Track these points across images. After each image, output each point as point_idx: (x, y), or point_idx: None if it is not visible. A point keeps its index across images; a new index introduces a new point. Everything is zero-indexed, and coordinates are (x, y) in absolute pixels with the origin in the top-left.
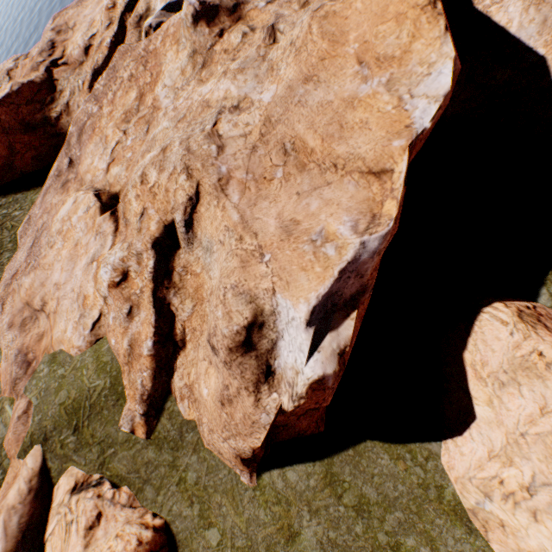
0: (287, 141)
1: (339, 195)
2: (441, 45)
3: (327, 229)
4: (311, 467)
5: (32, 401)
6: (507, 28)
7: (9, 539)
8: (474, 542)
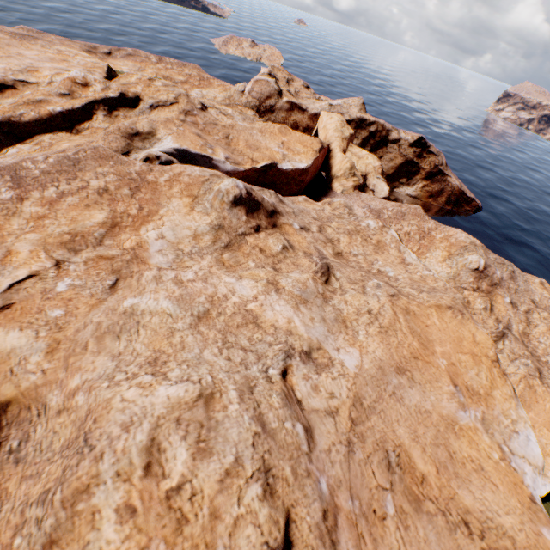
0: (391, 447)
1: None
2: (516, 405)
3: None
4: None
5: None
6: None
7: None
8: None
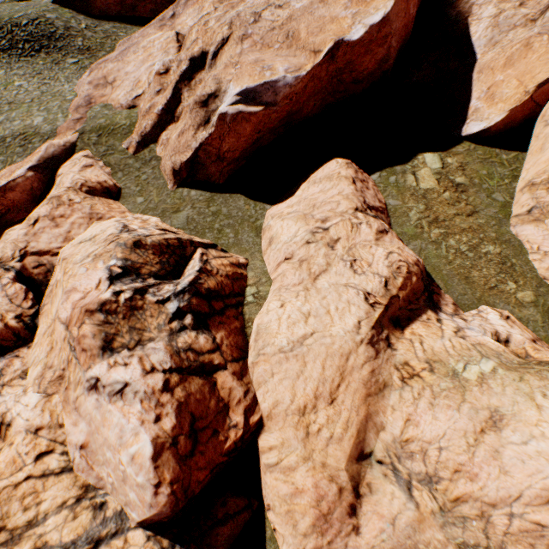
0: (292, 31)
1: (294, 60)
2: (388, 1)
3: (274, 66)
4: (205, 193)
5: (83, 118)
6: (472, 37)
7: (47, 154)
8: (256, 240)
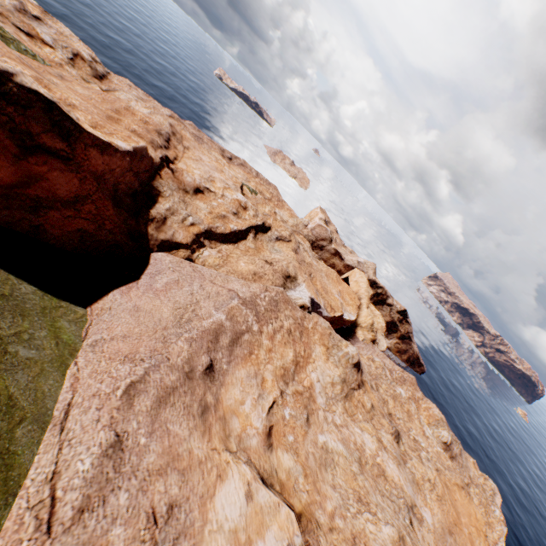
0: None
1: None
2: None
3: None
4: None
5: None
6: None
7: None
8: None
